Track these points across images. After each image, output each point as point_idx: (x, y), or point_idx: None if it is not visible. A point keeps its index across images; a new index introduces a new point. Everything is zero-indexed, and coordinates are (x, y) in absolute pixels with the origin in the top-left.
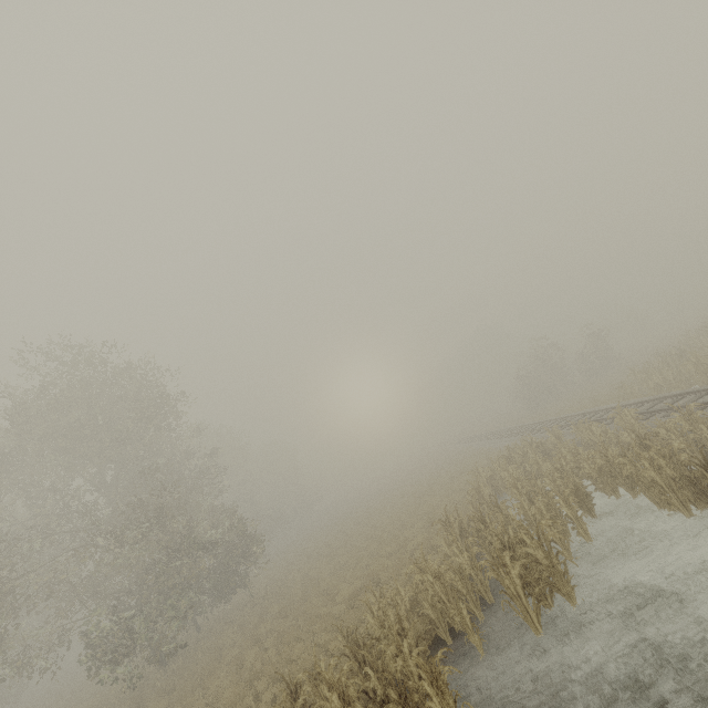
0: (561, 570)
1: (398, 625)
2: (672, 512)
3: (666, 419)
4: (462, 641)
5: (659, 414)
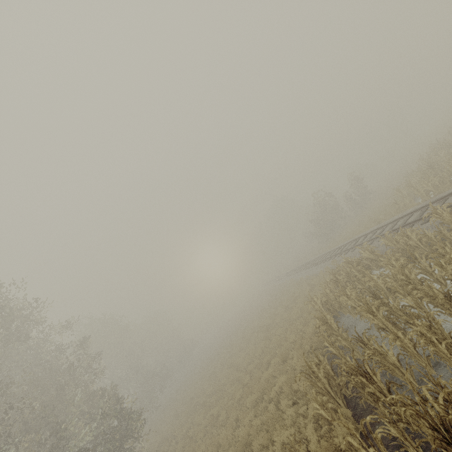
0: None
1: None
2: None
3: None
4: None
5: None
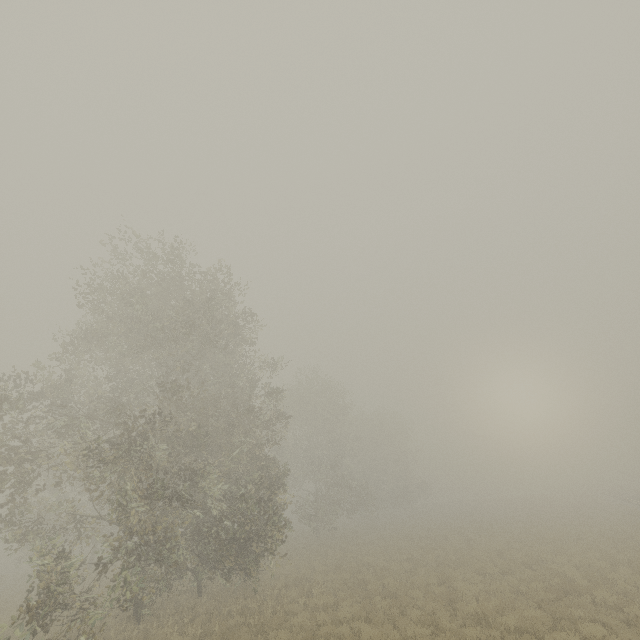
0: None
1: None
2: None
3: None
4: None
5: None
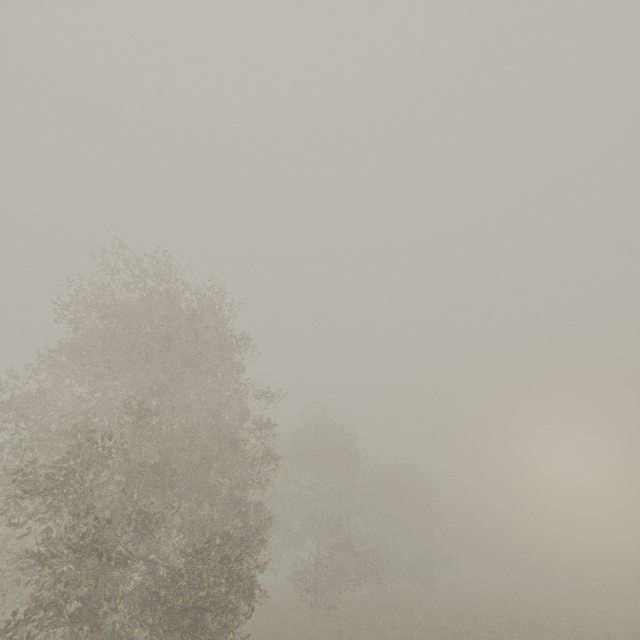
0: None
1: None
2: None
3: None
4: None
5: None
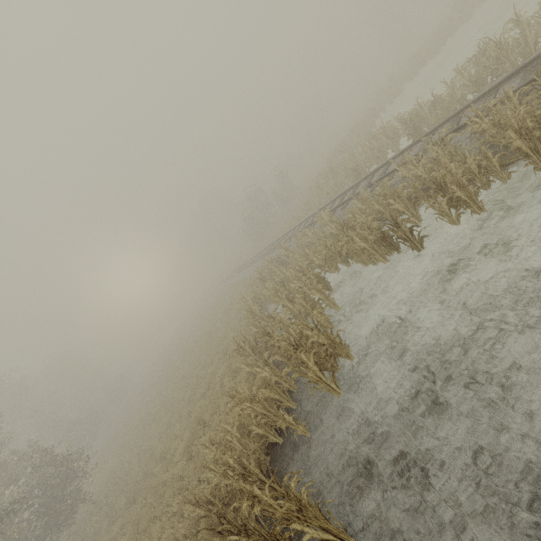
0: (339, 341)
1: (240, 467)
2: (375, 265)
3: (344, 210)
4: (289, 433)
5: (339, 209)
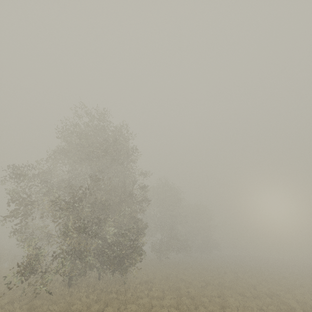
0: None
1: None
2: None
3: None
4: None
5: None
